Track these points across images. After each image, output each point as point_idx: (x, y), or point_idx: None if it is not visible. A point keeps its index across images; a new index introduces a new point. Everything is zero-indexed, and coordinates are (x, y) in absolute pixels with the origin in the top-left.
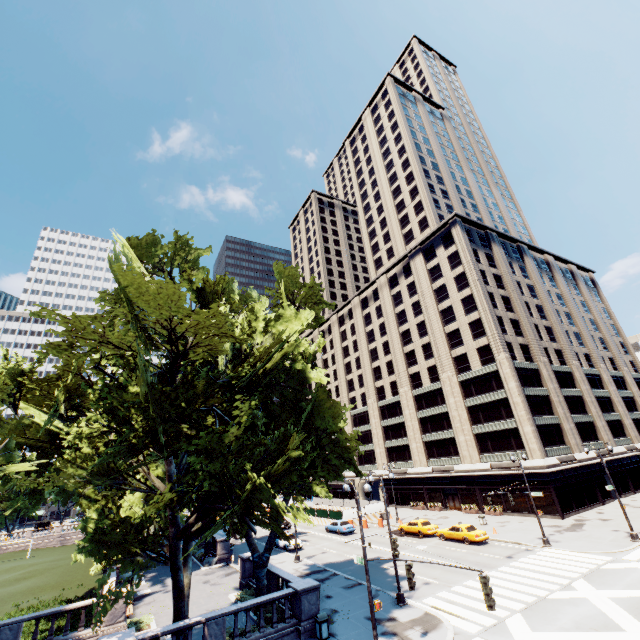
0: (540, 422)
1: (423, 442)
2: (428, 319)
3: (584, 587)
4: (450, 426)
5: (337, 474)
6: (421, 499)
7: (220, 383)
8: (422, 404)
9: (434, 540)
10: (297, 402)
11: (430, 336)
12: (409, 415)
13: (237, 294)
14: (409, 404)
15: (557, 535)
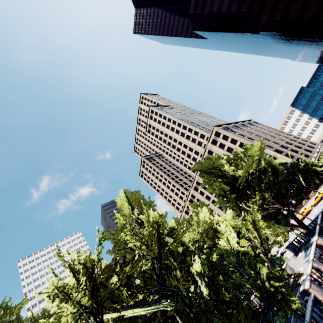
0: (295, 159)
1: None
2: None
3: None
4: None
5: None
6: None
7: None
8: None
9: (314, 208)
10: None
11: None
12: None
13: None
14: None
15: None
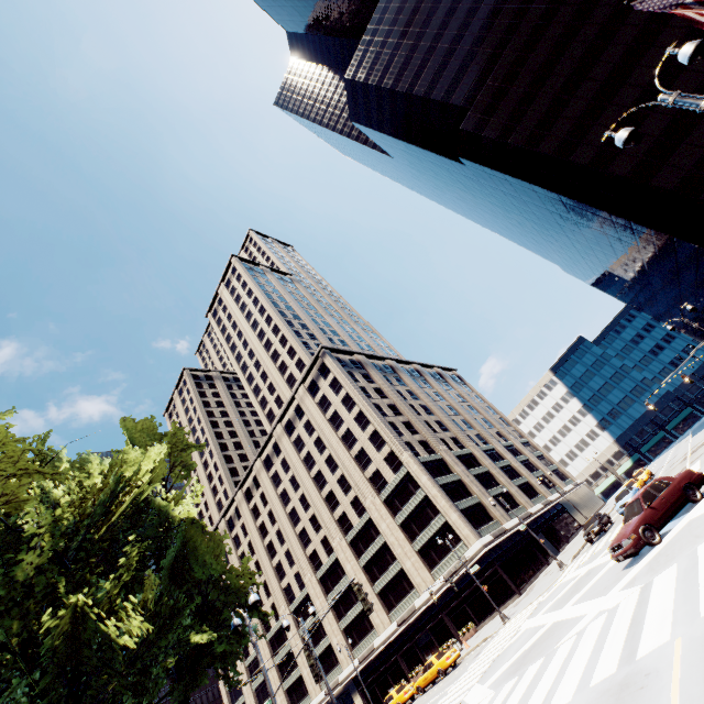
0: (463, 506)
1: (377, 595)
2: (333, 450)
3: (527, 623)
4: (394, 557)
5: (239, 635)
6: (401, 675)
7: (24, 540)
8: (360, 548)
9: (414, 702)
10: (159, 552)
11: (341, 467)
12: (352, 569)
13: (67, 463)
14: (347, 555)
15: (514, 608)
